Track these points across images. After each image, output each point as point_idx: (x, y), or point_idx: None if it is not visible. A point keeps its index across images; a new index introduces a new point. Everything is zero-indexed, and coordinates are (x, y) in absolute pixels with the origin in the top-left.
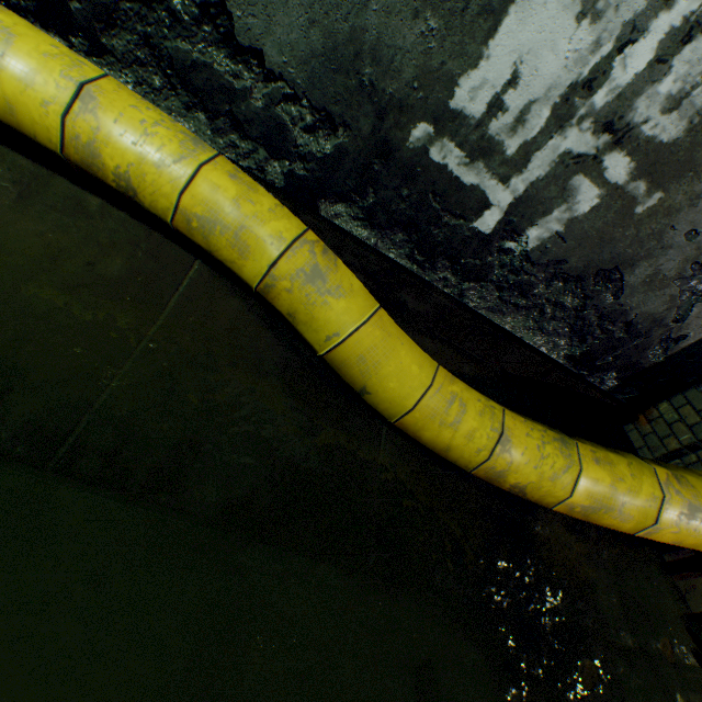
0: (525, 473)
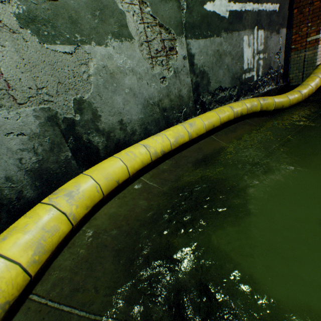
0: (306, 91)
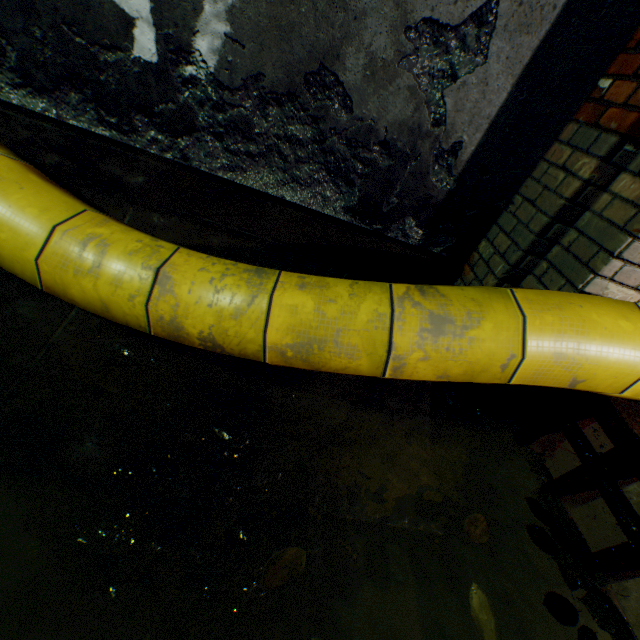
0: (199, 315)
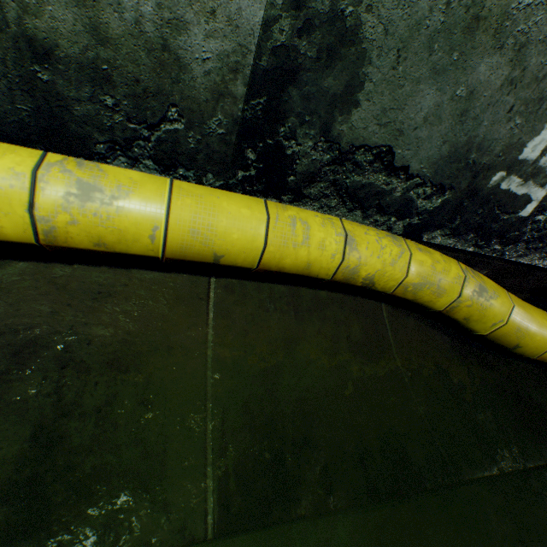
0: None
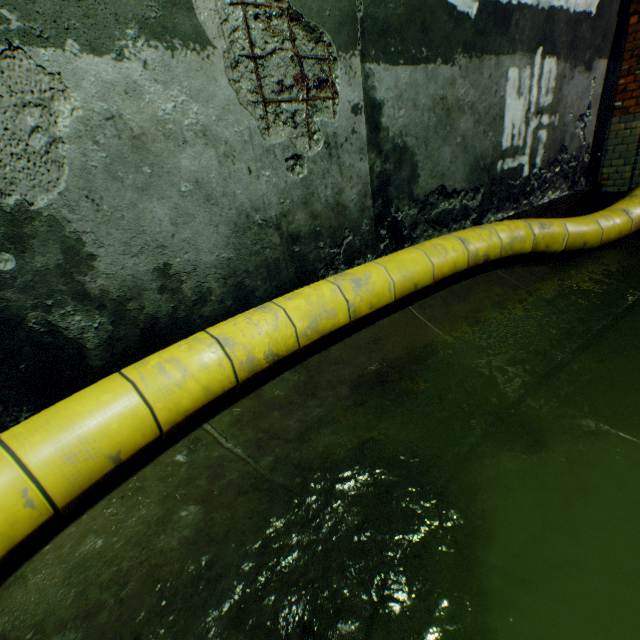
0: None
